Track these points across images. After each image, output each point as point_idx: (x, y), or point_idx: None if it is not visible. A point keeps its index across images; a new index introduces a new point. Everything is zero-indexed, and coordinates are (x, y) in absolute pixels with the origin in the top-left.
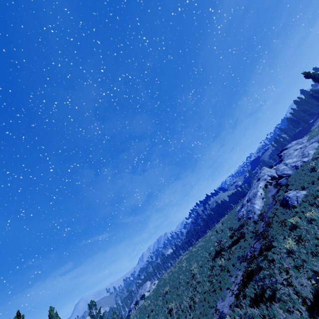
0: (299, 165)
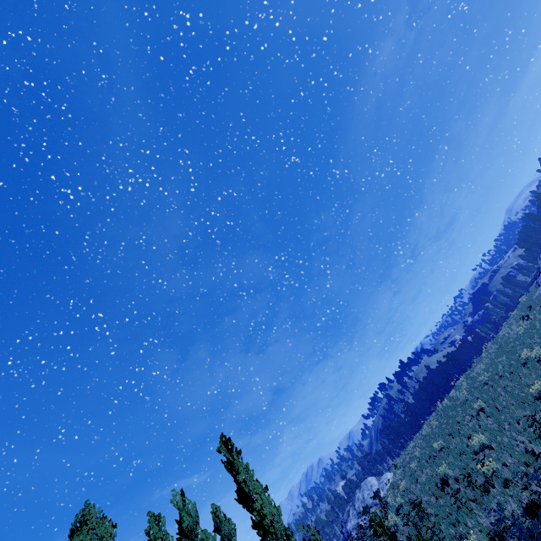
0: None
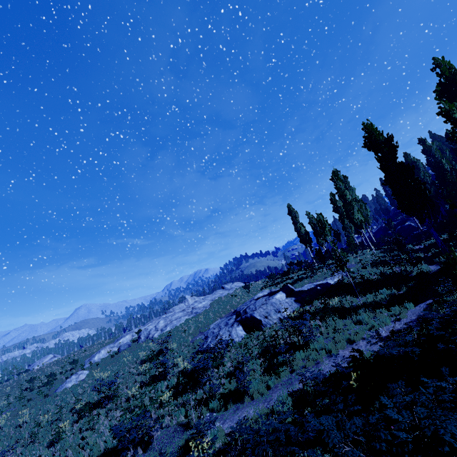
0: (149, 337)
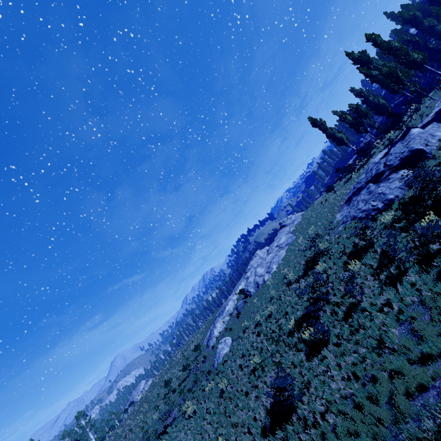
0: (260, 284)
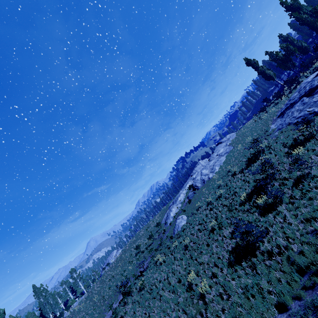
0: (205, 180)
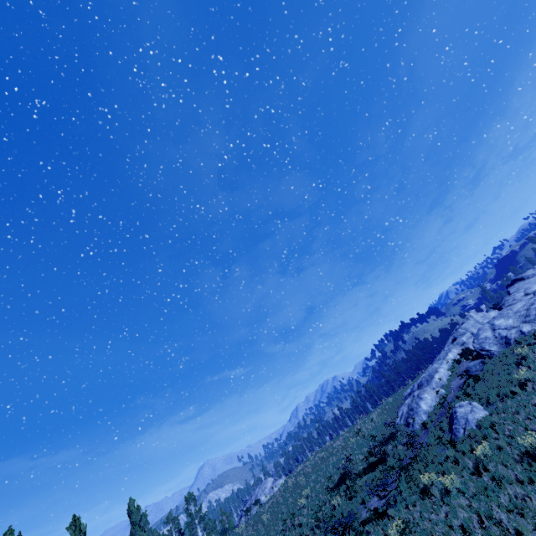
0: (512, 338)
